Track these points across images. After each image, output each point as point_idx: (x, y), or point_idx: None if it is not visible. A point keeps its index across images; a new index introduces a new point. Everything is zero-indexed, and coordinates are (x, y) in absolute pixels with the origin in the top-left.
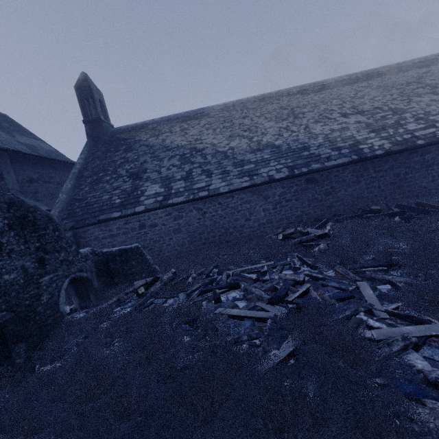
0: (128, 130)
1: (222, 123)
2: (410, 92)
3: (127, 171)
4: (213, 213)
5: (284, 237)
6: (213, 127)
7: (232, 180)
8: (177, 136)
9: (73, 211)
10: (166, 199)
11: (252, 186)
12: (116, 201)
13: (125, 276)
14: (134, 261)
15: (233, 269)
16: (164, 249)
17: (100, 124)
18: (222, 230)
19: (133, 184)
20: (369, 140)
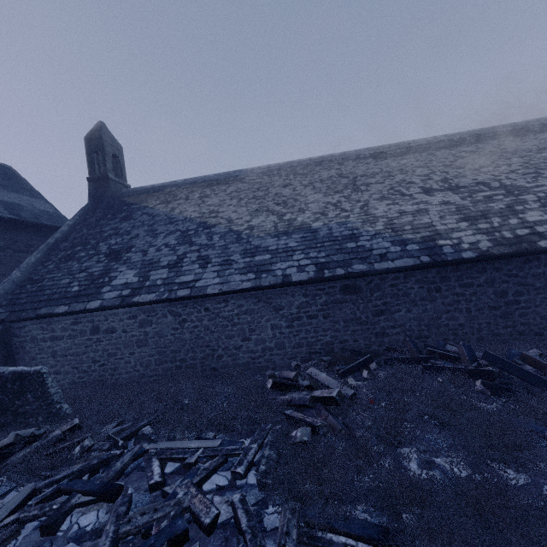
0: (140, 193)
1: (254, 192)
2: (541, 163)
3: (110, 247)
4: (196, 323)
5: (275, 385)
6: (241, 196)
7: (231, 276)
8: (191, 204)
9: (18, 296)
10: (133, 294)
11: (255, 288)
12: (74, 288)
13: (15, 416)
14: (30, 394)
15: (155, 442)
16: (122, 367)
17: (107, 183)
18: (207, 351)
19: (105, 267)
20: (456, 232)
